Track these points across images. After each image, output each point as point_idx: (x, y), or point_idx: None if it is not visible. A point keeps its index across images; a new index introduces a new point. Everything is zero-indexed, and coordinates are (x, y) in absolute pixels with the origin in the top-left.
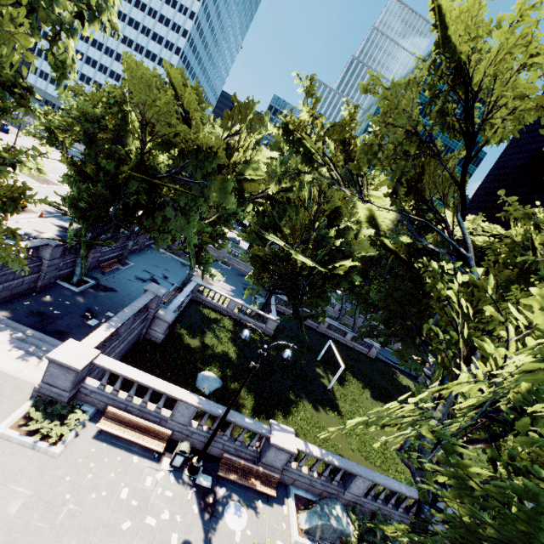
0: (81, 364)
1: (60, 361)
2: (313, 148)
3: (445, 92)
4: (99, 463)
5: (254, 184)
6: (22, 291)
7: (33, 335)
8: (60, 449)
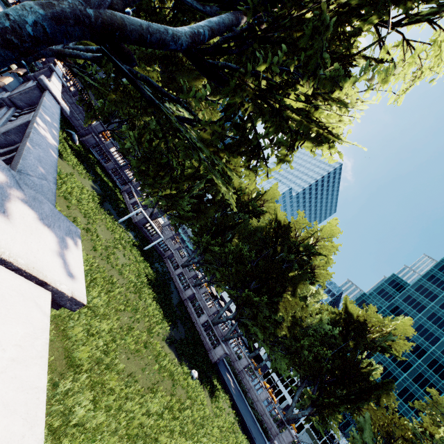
0: None
1: None
2: None
3: None
4: None
5: None
6: None
7: None
8: None
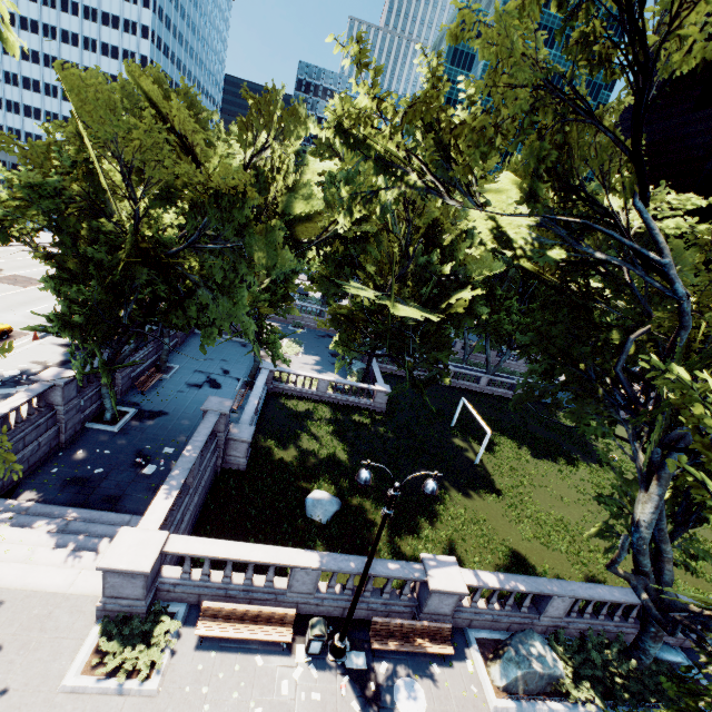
0: (147, 563)
1: (118, 569)
2: (389, 151)
3: None
4: (214, 684)
5: (311, 223)
6: (43, 455)
7: (76, 516)
8: (157, 682)
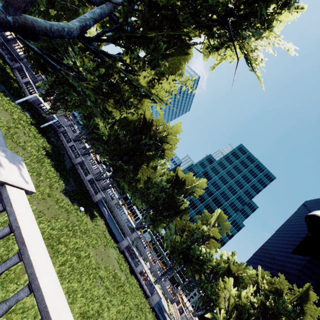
0: None
1: None
2: None
3: None
4: None
5: None
6: None
7: None
8: None
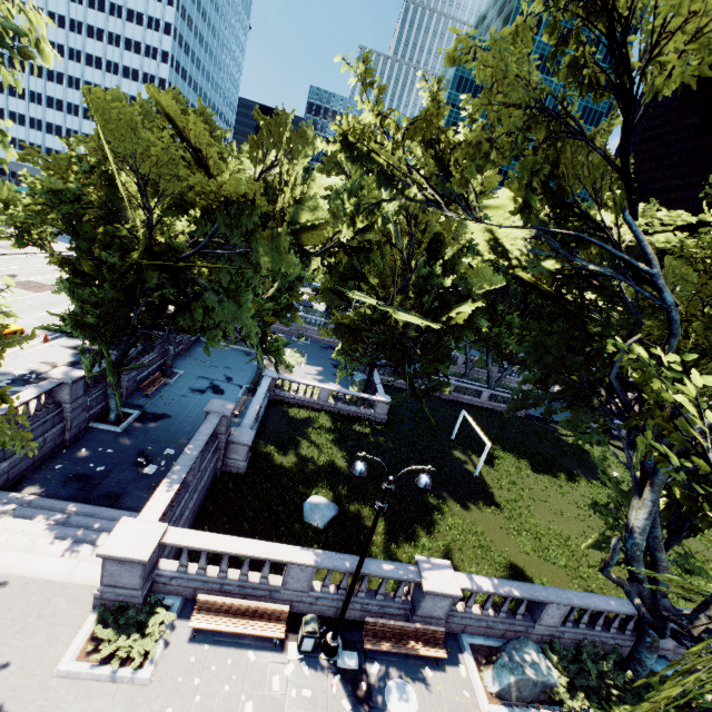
0: (145, 552)
1: (117, 556)
2: (390, 165)
3: (577, 27)
4: (206, 676)
5: (316, 233)
6: (47, 452)
7: (77, 510)
8: (150, 671)
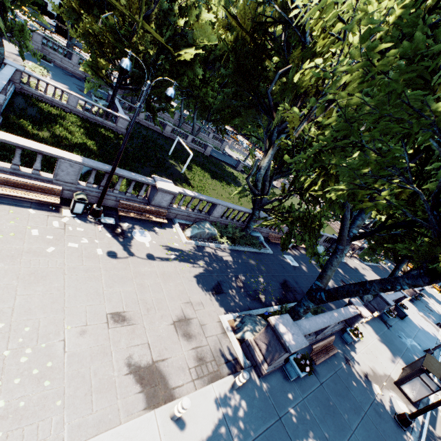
0: None
1: None
2: None
3: None
4: None
5: None
6: None
7: None
8: None
